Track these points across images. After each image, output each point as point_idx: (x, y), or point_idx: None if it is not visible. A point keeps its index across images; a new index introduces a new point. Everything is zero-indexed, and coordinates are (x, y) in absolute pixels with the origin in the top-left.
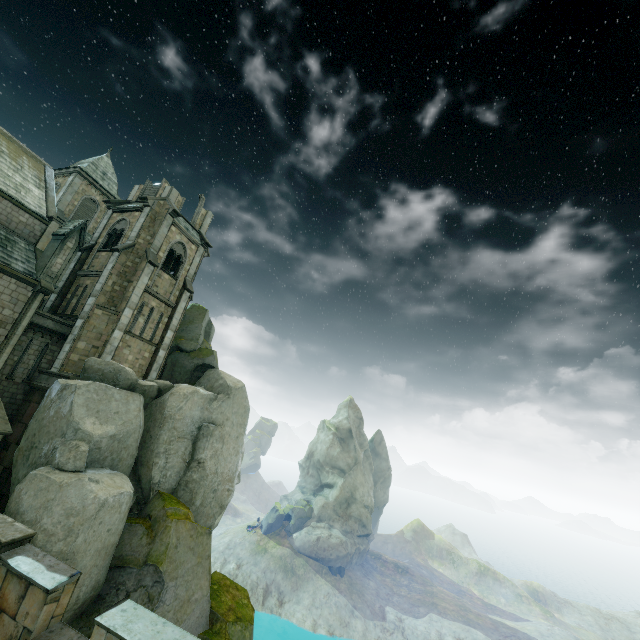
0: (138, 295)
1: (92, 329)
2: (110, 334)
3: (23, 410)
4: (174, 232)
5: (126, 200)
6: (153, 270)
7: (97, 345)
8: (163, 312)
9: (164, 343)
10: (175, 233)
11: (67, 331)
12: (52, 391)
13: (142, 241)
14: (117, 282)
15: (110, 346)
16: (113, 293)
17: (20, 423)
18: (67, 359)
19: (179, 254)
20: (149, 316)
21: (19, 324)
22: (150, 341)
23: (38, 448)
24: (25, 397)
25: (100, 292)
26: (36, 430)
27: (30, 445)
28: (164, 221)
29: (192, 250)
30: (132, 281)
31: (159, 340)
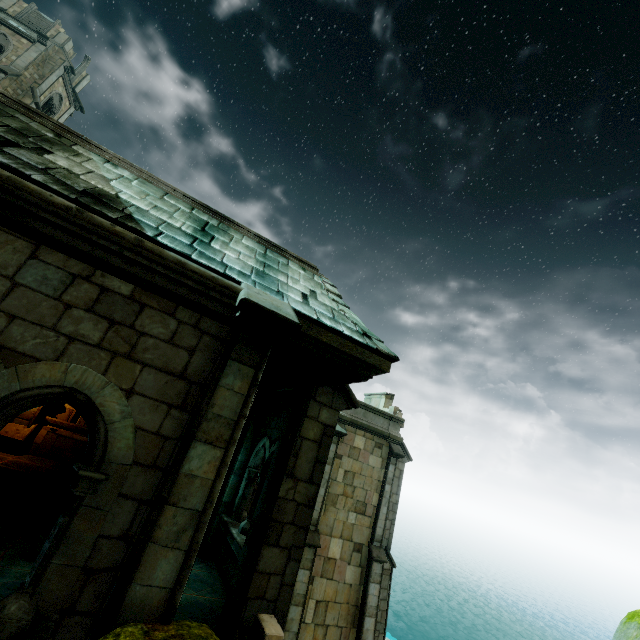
0: None
1: None
2: None
3: None
4: (60, 83)
5: (1, 7)
6: None
7: None
8: None
9: None
10: (60, 84)
11: None
12: None
13: (29, 76)
14: None
15: None
16: None
17: None
18: None
19: (54, 104)
20: None
21: None
22: None
23: None
24: None
25: None
26: None
27: None
28: (57, 70)
29: (65, 106)
30: None
31: None
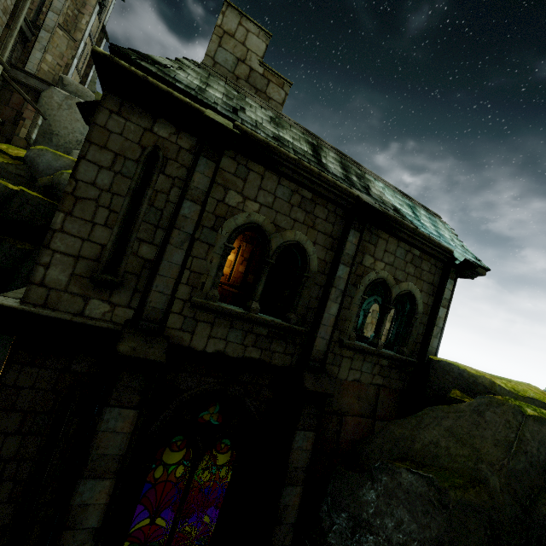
0: (88, 31)
1: (56, 47)
2: (71, 59)
3: (6, 96)
4: None
5: None
6: (98, 10)
7: (60, 64)
8: (89, 50)
9: (88, 79)
10: None
11: (28, 35)
12: (53, 95)
13: None
14: (70, 6)
15: (71, 70)
16: (67, 17)
17: (8, 107)
18: (40, 66)
19: None
20: (83, 50)
21: (18, 19)
22: (80, 73)
23: (60, 136)
24: (2, 84)
25: (61, 12)
26: (51, 122)
27: (49, 131)
28: None
29: None
30: (83, 13)
31: (83, 74)
